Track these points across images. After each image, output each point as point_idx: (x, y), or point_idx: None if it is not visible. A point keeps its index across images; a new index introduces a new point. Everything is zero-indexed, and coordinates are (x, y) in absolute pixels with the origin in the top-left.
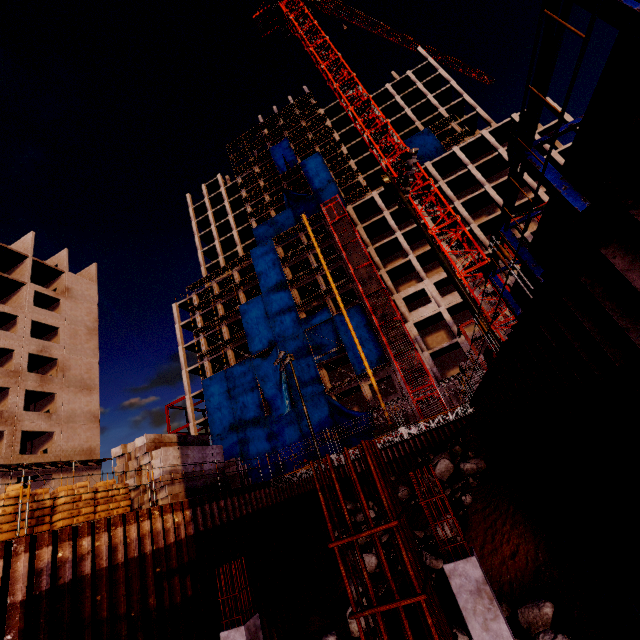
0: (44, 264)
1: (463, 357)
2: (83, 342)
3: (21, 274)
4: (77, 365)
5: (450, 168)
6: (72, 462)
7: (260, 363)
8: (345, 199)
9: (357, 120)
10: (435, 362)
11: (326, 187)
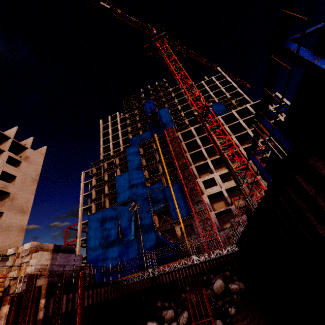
0: (18, 143)
1: (233, 217)
2: (28, 185)
3: (4, 146)
4: (21, 198)
5: (230, 120)
6: (1, 255)
7: (121, 208)
8: (177, 129)
9: (186, 92)
10: (217, 218)
11: (168, 123)
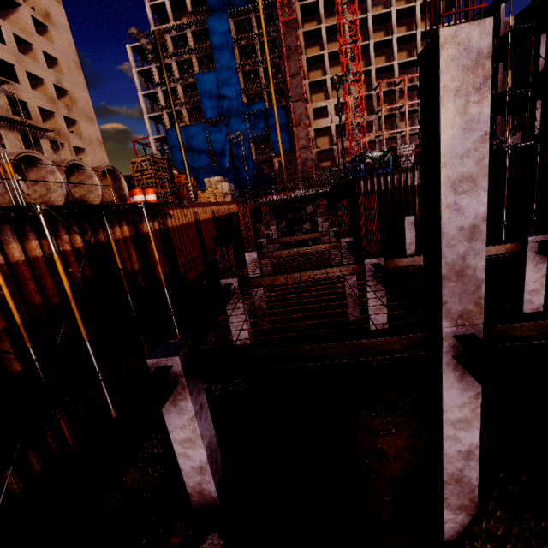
0: None
1: (332, 157)
2: (76, 76)
3: None
4: (80, 98)
5: None
6: None
7: (212, 129)
8: None
9: None
10: (317, 156)
11: None
